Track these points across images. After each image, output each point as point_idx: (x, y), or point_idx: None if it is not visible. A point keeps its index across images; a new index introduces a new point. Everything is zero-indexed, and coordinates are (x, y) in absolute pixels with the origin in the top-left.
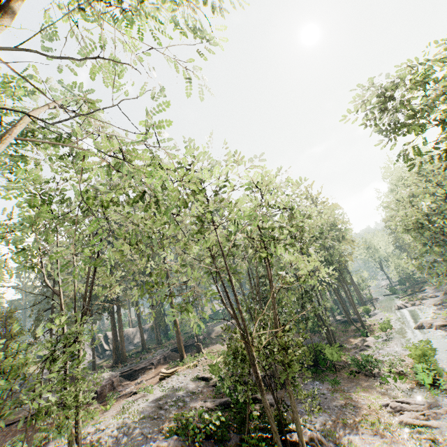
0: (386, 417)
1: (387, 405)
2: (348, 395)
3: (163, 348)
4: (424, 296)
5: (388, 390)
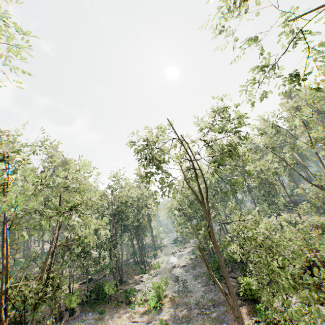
0: None
1: (125, 324)
2: (105, 321)
3: None
4: (187, 246)
5: (133, 313)
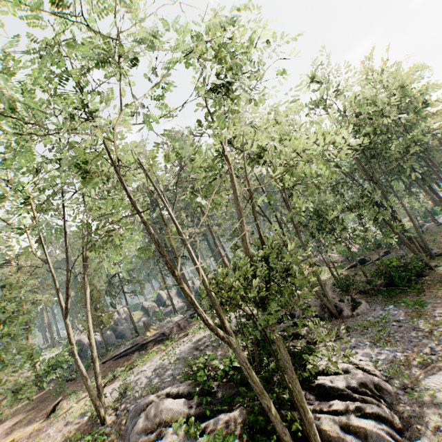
0: None
1: None
2: (438, 321)
3: None
4: None
5: None
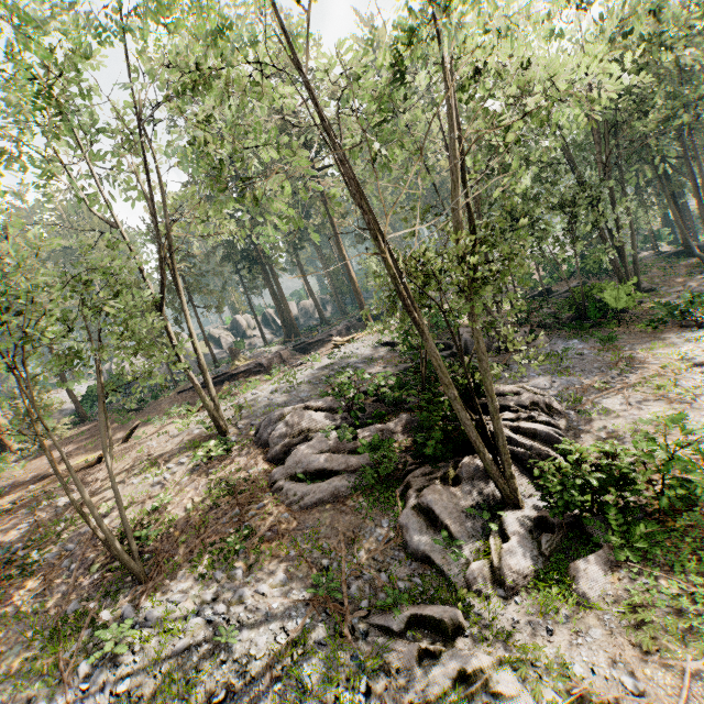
0: (693, 379)
1: (703, 364)
2: (628, 354)
3: (348, 318)
4: None
5: None
